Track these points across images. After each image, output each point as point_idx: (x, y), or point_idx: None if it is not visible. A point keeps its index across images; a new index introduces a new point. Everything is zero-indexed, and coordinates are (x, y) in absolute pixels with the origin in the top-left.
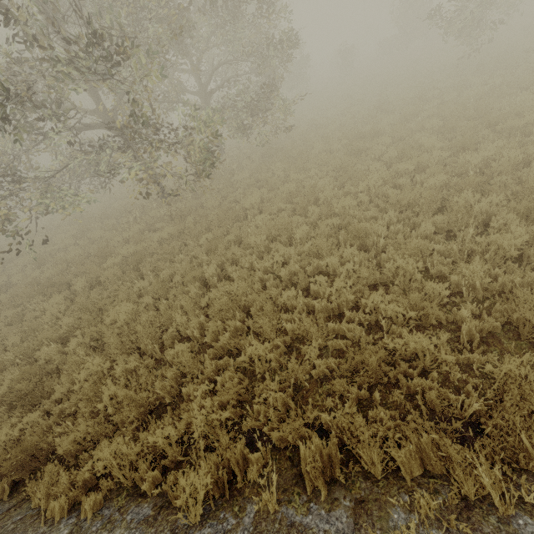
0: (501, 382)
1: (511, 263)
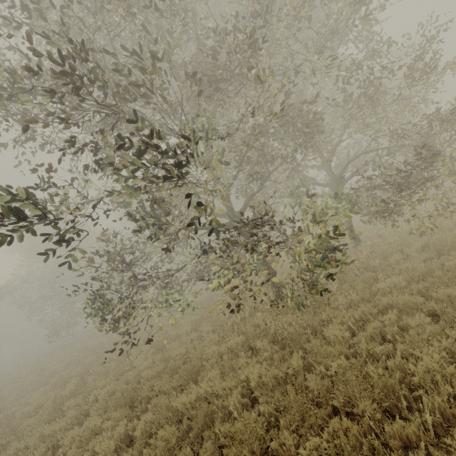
0: None
1: None
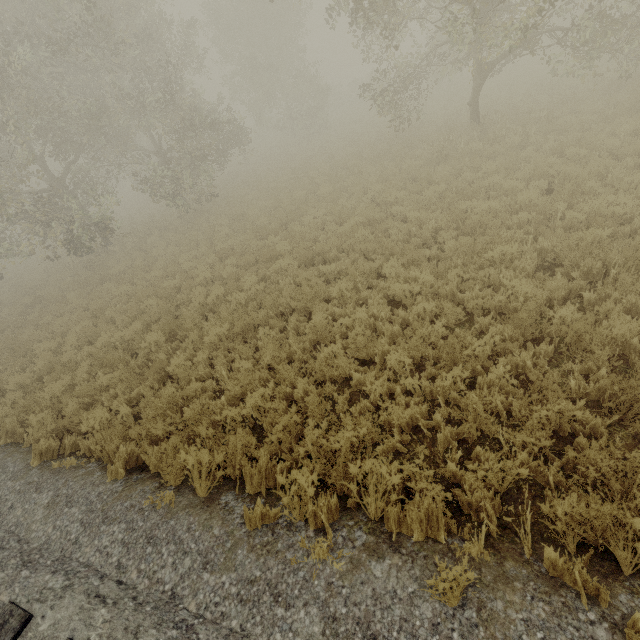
0: (15, 401)
1: (109, 351)
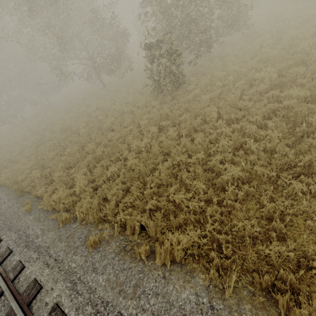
0: None
1: None
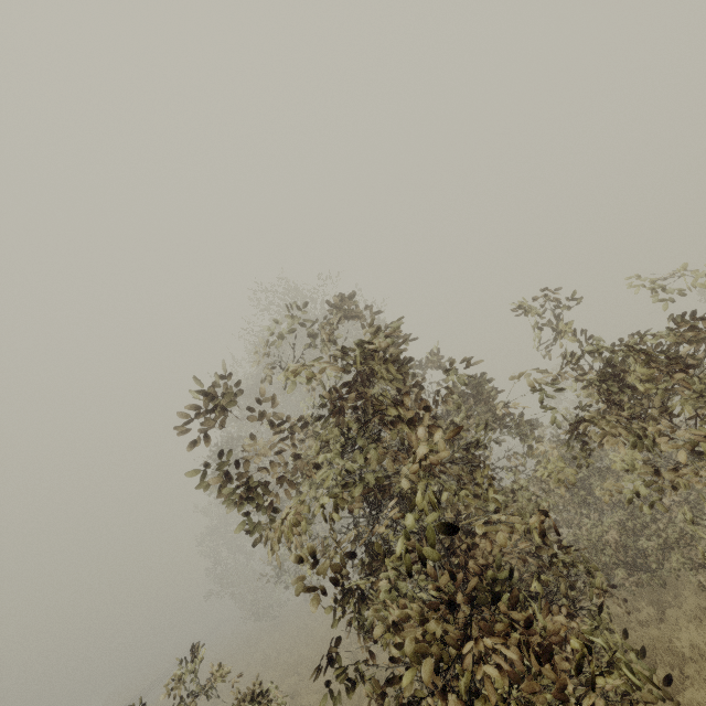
0: None
1: None
